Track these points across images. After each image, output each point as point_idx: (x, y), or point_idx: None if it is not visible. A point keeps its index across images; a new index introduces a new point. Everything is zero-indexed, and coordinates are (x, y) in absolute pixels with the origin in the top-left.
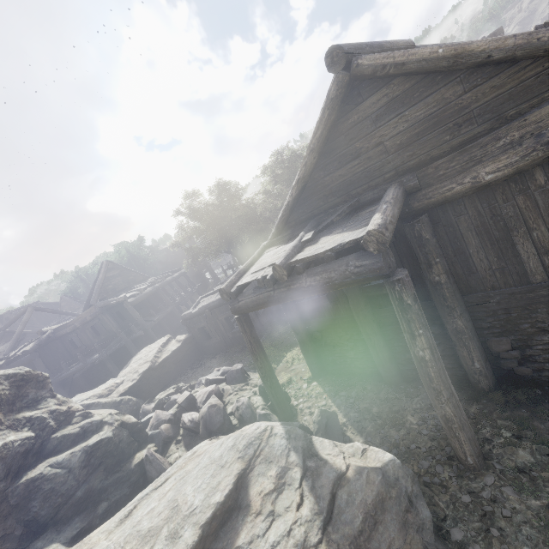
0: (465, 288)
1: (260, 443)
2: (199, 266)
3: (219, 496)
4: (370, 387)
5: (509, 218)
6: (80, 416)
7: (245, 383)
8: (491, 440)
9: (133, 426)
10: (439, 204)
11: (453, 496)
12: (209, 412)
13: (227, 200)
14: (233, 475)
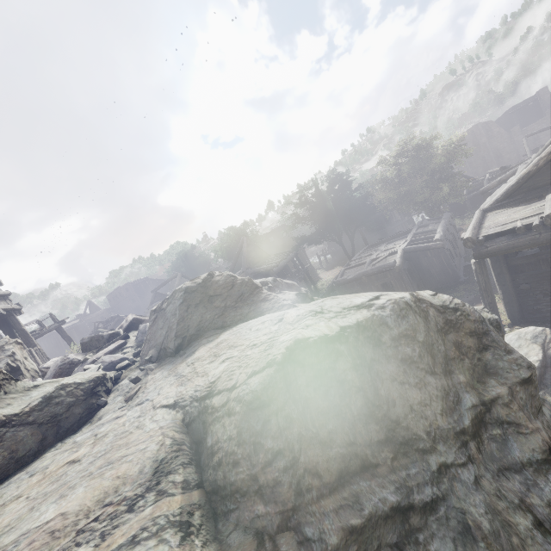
0: None
1: (545, 336)
2: None
3: (535, 357)
4: None
5: None
6: None
7: None
8: None
9: None
10: None
11: None
12: None
13: (338, 189)
14: (537, 349)
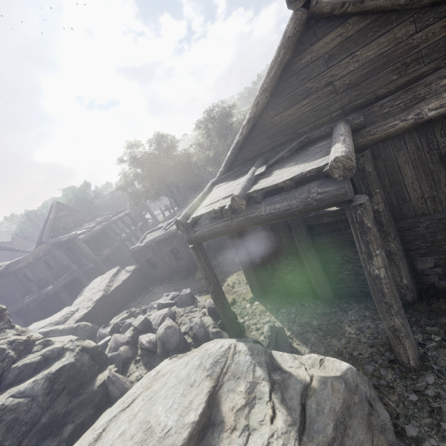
0: (398, 215)
1: (226, 360)
2: (140, 208)
3: (193, 415)
4: (307, 304)
5: (445, 151)
6: (40, 344)
7: (194, 305)
8: (424, 344)
9: (93, 350)
10: (381, 140)
11: (400, 395)
12: (166, 333)
13: (165, 150)
14: (204, 393)
